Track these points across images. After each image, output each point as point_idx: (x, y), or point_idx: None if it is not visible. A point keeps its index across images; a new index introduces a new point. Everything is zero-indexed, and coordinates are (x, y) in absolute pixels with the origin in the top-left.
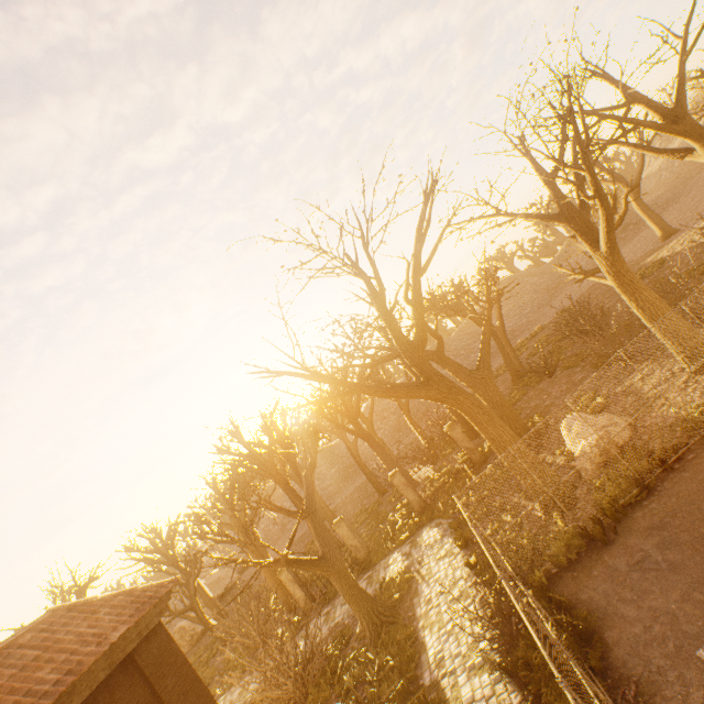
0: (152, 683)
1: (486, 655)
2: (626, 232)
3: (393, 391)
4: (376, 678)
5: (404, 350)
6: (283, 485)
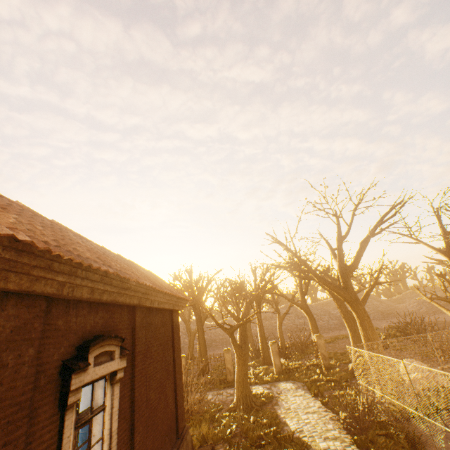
0: (173, 331)
1: (337, 436)
2: (447, 307)
3: (328, 282)
4: (252, 424)
5: (341, 267)
6: (197, 315)
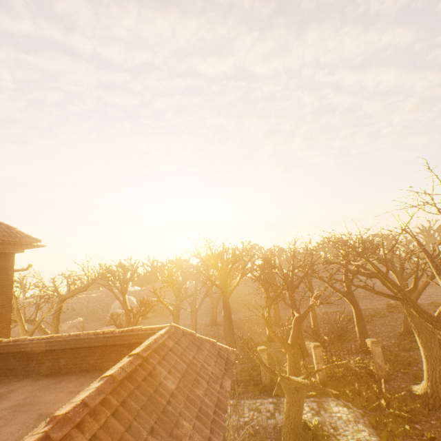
0: None
1: None
2: None
3: (434, 319)
4: None
5: None
6: (223, 298)
